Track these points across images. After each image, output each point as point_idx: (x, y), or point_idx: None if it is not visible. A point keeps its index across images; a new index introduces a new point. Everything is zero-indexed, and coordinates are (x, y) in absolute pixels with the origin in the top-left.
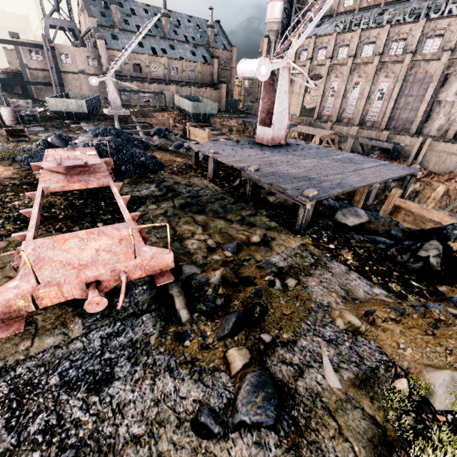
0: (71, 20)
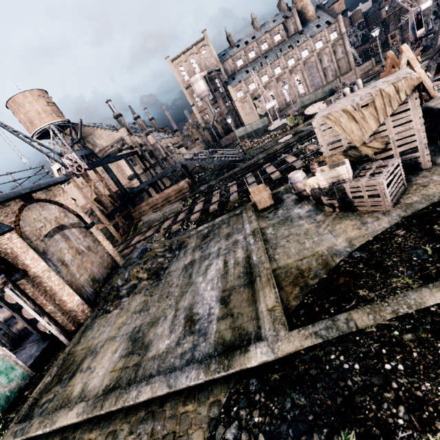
0: (86, 147)
